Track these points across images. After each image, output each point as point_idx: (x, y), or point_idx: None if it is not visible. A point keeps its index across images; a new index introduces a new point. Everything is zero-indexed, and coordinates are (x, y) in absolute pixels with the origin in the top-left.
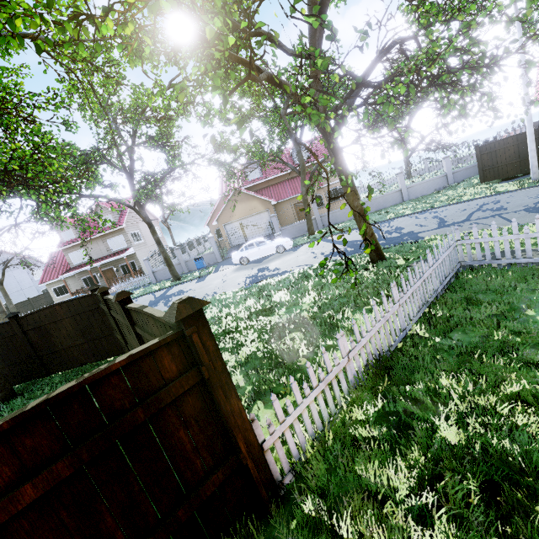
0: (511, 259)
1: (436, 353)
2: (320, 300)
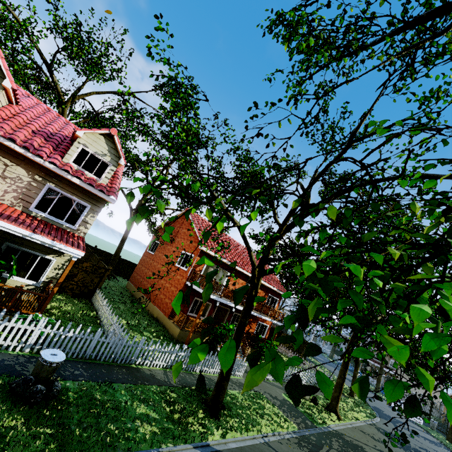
0: None
1: None
2: None
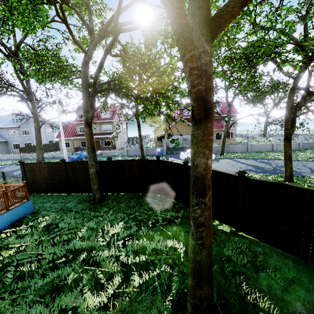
0: None
1: None
2: None
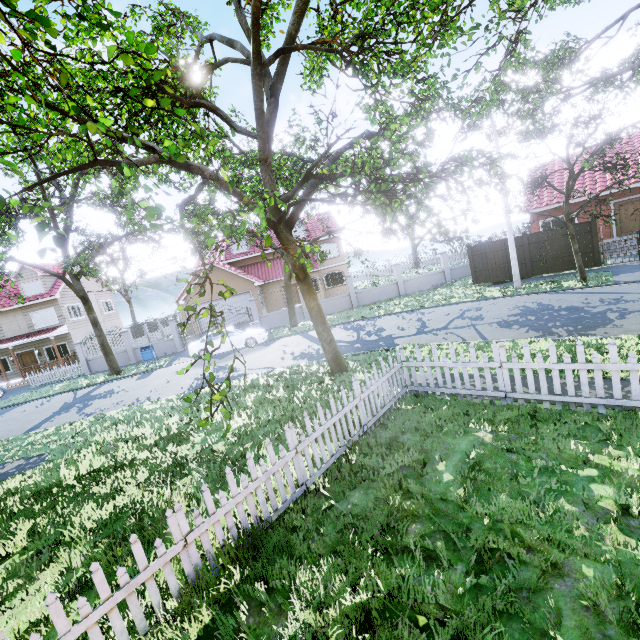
0: (452, 389)
1: (322, 524)
2: (250, 424)
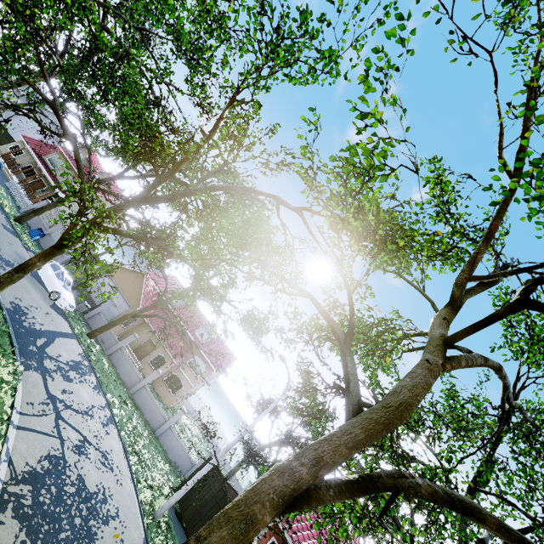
0: None
1: None
2: None
